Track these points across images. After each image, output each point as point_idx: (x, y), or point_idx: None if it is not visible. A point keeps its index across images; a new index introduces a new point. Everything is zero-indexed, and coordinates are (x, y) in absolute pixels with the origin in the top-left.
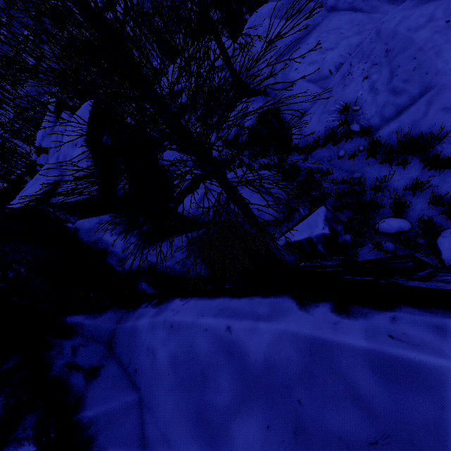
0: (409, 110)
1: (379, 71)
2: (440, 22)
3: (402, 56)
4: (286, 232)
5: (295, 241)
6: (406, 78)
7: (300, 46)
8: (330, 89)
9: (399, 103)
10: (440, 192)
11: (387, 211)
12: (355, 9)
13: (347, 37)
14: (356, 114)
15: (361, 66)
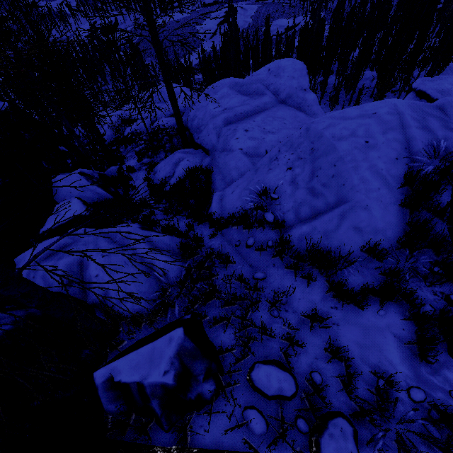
0: (323, 216)
1: (302, 166)
2: (360, 140)
3: (324, 159)
4: (123, 353)
5: (121, 381)
6: (325, 182)
7: (247, 120)
8: (257, 167)
9: (316, 205)
10: (340, 335)
11: (276, 344)
12: (301, 109)
13: (288, 128)
14: (274, 202)
15: (288, 155)
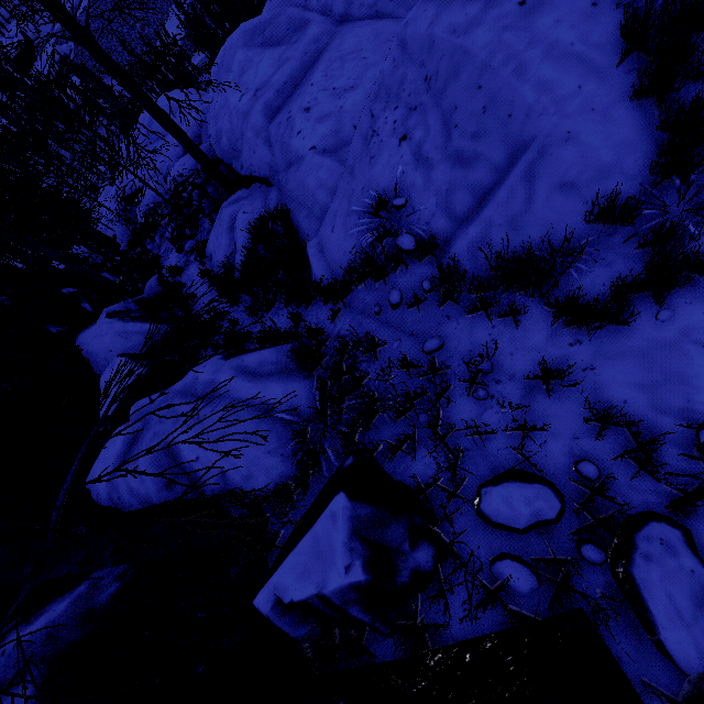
0: (495, 196)
1: (423, 122)
2: (508, 7)
3: (455, 87)
4: (280, 556)
5: (294, 601)
6: (474, 130)
7: (301, 90)
8: (351, 166)
9: (476, 182)
10: (603, 385)
11: (502, 443)
12: (382, 15)
13: (373, 64)
14: (403, 213)
15: (390, 116)
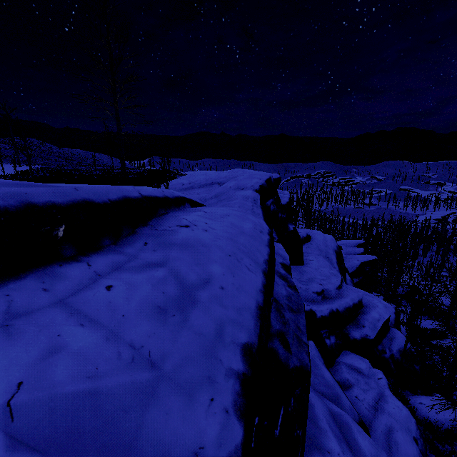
0: None
1: None
2: None
3: None
4: None
5: None
6: None
7: None
8: None
9: None
10: None
11: None
12: None
13: None
14: None
15: None
